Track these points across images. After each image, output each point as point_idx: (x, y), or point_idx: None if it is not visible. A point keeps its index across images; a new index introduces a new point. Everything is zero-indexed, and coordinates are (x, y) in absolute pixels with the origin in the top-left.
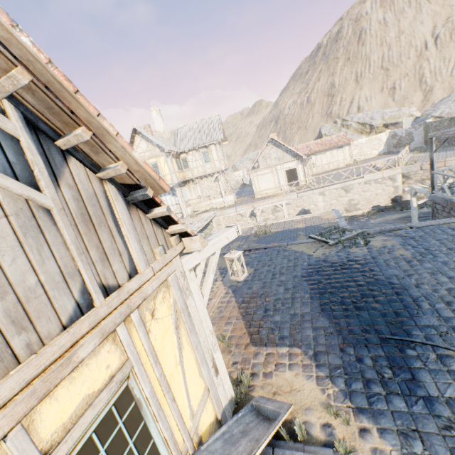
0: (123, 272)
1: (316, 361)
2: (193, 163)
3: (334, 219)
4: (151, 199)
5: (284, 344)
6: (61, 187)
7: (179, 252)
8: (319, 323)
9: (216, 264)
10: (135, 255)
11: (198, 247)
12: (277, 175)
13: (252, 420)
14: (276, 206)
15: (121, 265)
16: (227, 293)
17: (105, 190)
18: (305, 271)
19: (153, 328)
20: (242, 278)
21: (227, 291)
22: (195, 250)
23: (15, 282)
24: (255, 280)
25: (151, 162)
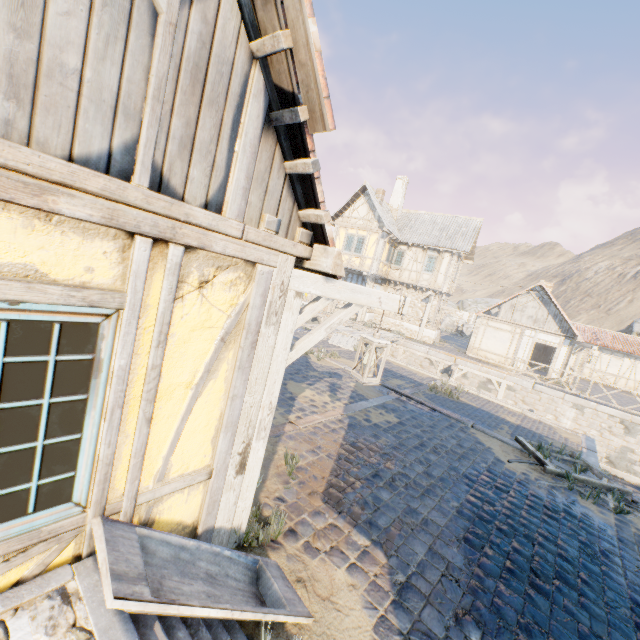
0: (200, 190)
1: (400, 596)
2: (409, 263)
3: (578, 445)
4: (301, 136)
5: (367, 532)
6: (193, 8)
7: (298, 254)
8: (446, 552)
9: (340, 322)
10: (231, 187)
11: (328, 265)
12: (519, 341)
13: (238, 579)
14: (490, 381)
15: (204, 179)
16: (339, 421)
17: (250, 75)
18: (475, 473)
19: (190, 300)
20: (366, 380)
21: (341, 419)
22: (321, 269)
23: (50, 40)
24: (390, 433)
25: (359, 234)
